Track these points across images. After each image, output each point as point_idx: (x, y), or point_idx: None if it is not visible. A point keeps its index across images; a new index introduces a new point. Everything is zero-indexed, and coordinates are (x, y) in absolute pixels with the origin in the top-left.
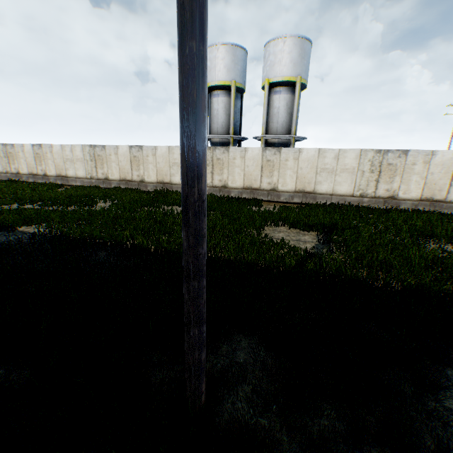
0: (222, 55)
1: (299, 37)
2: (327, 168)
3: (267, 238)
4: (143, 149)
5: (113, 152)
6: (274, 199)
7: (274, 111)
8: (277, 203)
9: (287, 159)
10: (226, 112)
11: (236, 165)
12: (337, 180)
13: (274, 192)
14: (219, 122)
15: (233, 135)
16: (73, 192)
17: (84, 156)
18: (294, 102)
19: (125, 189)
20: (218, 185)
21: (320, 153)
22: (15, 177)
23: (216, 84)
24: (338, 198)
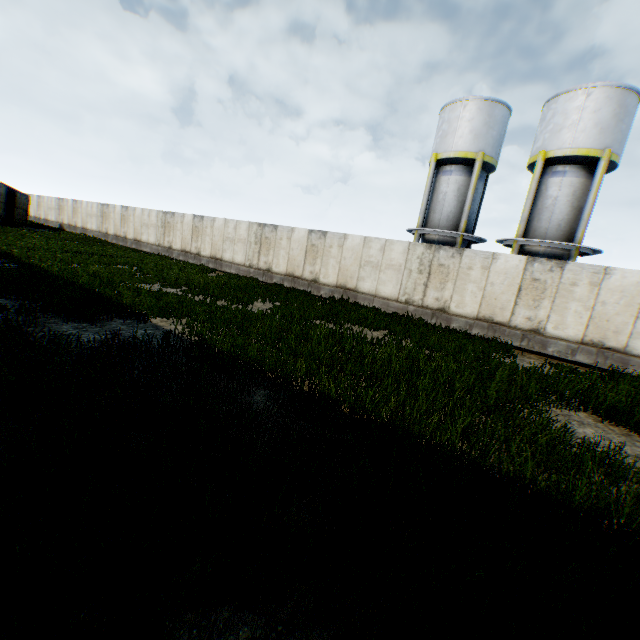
0: (470, 114)
1: (619, 86)
2: None
3: (583, 443)
4: (327, 237)
5: (286, 236)
6: (533, 347)
7: (545, 202)
8: (539, 356)
9: (573, 282)
10: (458, 197)
11: (470, 278)
12: None
13: (535, 336)
14: (444, 212)
15: (464, 233)
16: (225, 281)
17: (248, 237)
18: (589, 191)
19: (290, 288)
20: (431, 306)
21: None
22: (166, 252)
23: (451, 156)
24: None
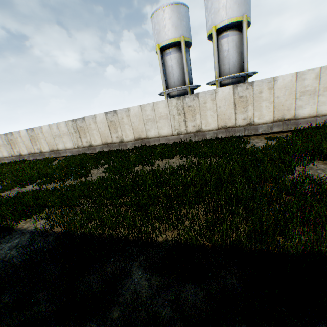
0: (168, 15)
1: None
2: (307, 91)
3: None
4: (117, 113)
5: (92, 121)
6: (251, 133)
7: (224, 54)
8: (256, 136)
9: (260, 91)
10: (179, 66)
11: (207, 108)
12: (320, 100)
13: (250, 127)
14: (175, 77)
15: (189, 85)
16: (66, 164)
17: (69, 130)
18: (243, 41)
19: (109, 151)
20: (192, 131)
21: (298, 76)
22: (19, 158)
23: (167, 43)
24: (323, 118)
